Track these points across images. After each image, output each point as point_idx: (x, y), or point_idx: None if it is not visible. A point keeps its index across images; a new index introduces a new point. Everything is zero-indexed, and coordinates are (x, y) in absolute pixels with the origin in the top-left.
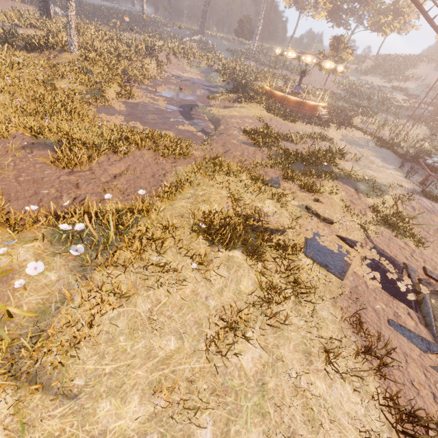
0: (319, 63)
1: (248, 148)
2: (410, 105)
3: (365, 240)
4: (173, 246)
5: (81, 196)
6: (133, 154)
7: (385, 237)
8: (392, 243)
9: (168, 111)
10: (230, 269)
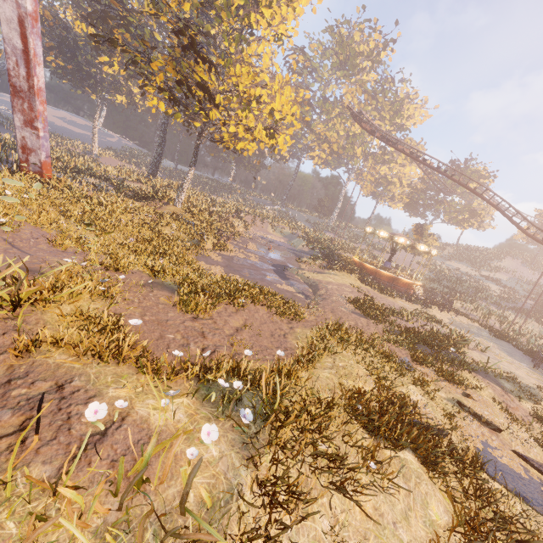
0: (413, 245)
1: (360, 318)
2: (509, 296)
3: None
4: (339, 430)
5: (210, 348)
6: (248, 307)
7: None
8: None
9: (263, 268)
10: (408, 480)
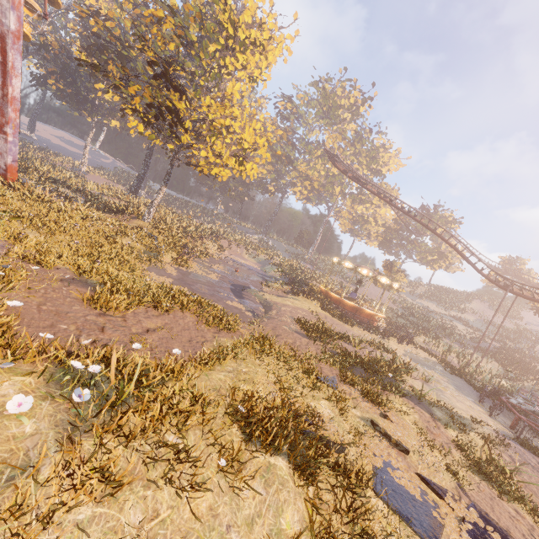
0: (375, 276)
1: (301, 338)
2: (474, 336)
3: (458, 490)
4: (200, 425)
5: (103, 341)
6: (174, 313)
7: (485, 494)
8: (497, 505)
9: (219, 285)
10: (270, 485)
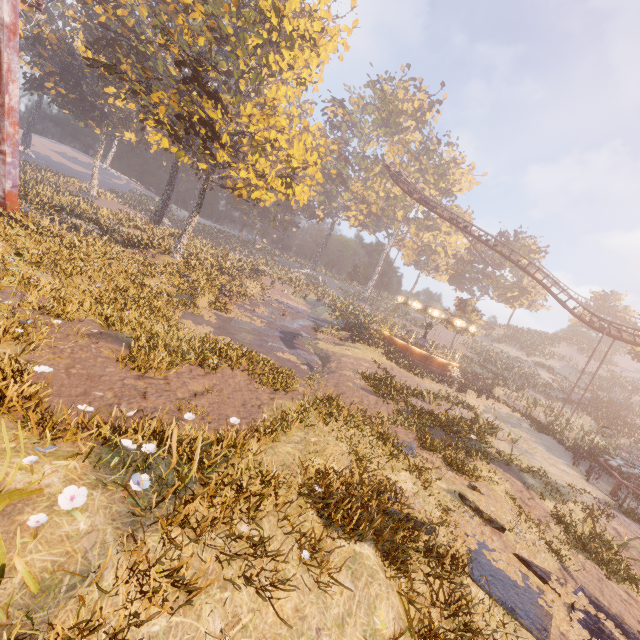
0: (449, 319)
1: (368, 395)
2: (561, 386)
3: (562, 573)
4: (274, 511)
5: (147, 410)
6: (222, 371)
7: (591, 575)
8: (606, 588)
9: (267, 333)
10: (358, 578)
